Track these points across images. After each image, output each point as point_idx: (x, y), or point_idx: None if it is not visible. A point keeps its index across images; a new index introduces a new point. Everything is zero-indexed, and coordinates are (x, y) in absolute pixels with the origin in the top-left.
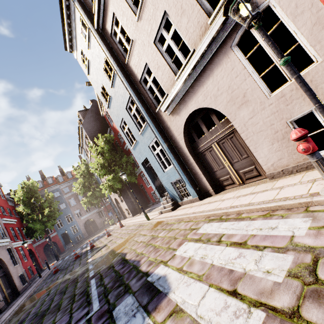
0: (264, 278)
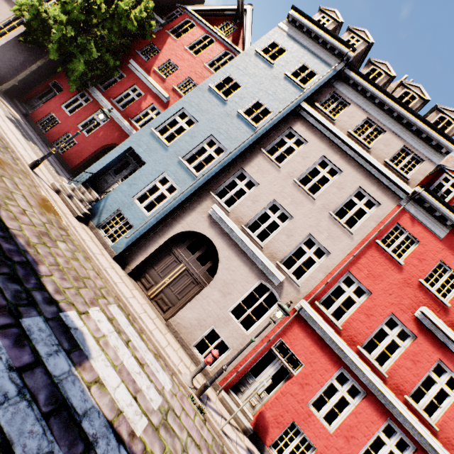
0: (150, 401)
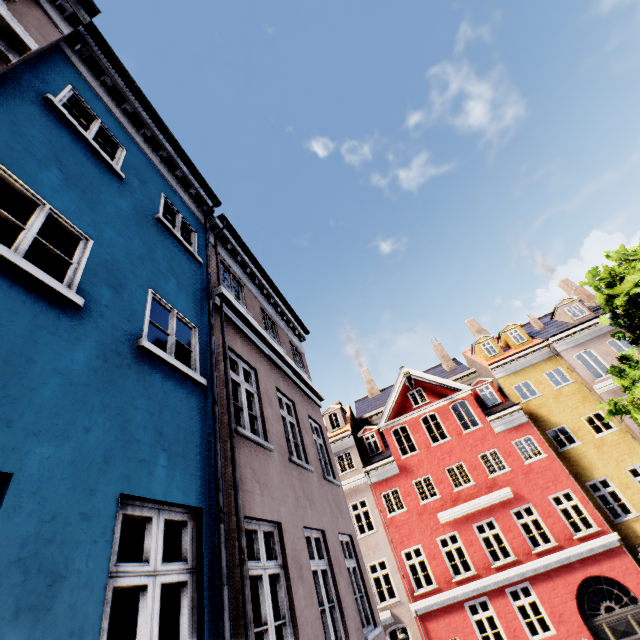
0: None
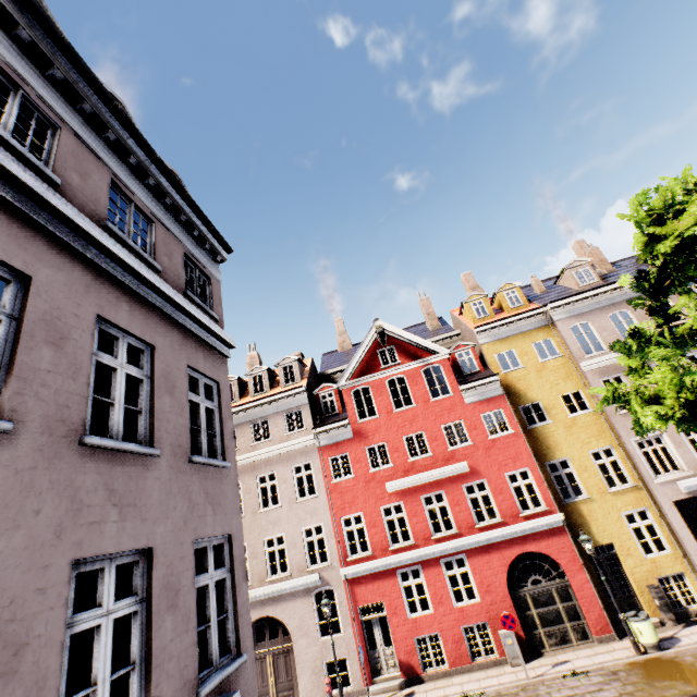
0: None
